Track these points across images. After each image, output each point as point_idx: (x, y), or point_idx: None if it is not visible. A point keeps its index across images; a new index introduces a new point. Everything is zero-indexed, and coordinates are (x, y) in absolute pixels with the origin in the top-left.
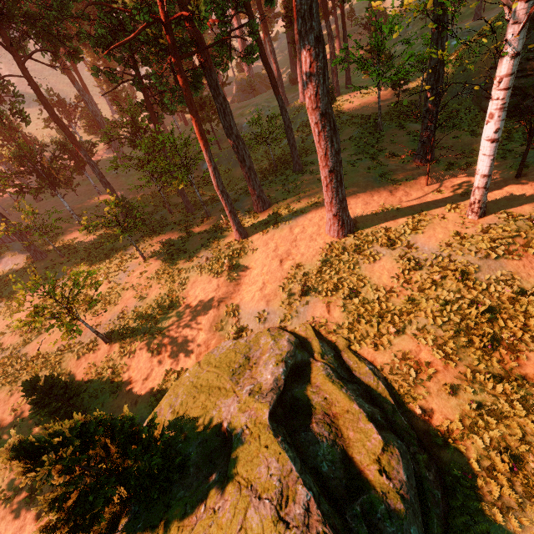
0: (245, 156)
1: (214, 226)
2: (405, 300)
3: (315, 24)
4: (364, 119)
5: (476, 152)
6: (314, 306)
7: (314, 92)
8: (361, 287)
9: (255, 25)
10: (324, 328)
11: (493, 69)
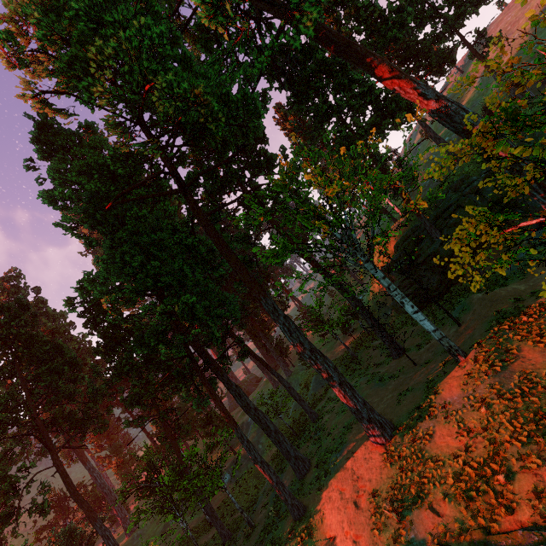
0: (268, 422)
1: (264, 528)
2: (483, 444)
3: (280, 312)
4: (340, 359)
5: (425, 331)
6: (420, 520)
7: (297, 341)
8: (442, 465)
9: (241, 338)
10: (449, 535)
11: (391, 295)
